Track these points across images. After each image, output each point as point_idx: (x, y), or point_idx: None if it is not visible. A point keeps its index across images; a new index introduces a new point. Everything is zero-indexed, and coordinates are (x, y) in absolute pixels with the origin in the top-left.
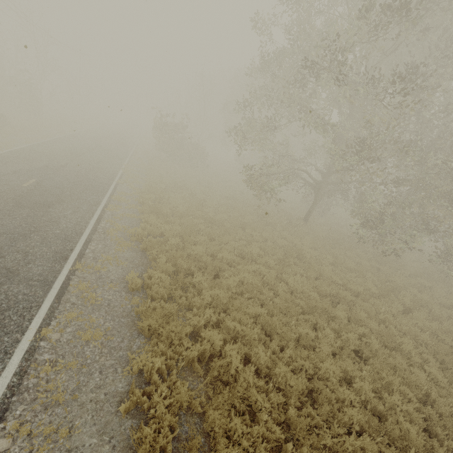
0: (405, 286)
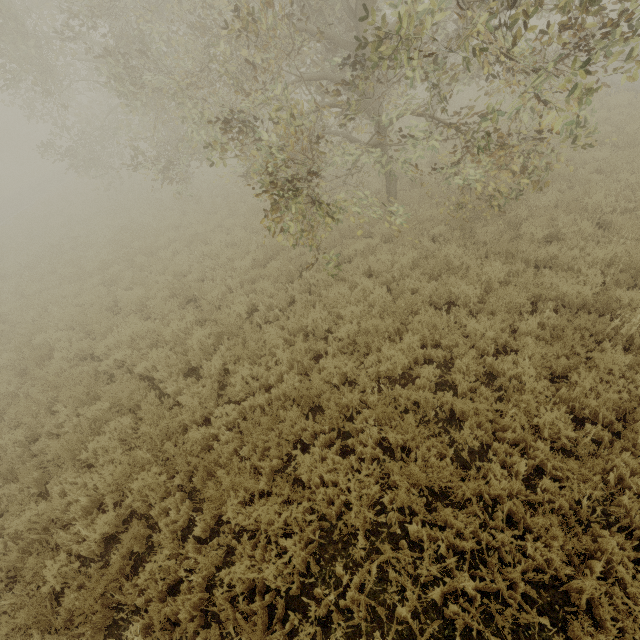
0: (192, 241)
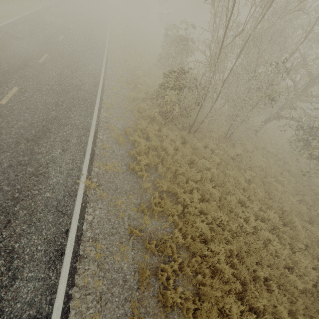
0: None
